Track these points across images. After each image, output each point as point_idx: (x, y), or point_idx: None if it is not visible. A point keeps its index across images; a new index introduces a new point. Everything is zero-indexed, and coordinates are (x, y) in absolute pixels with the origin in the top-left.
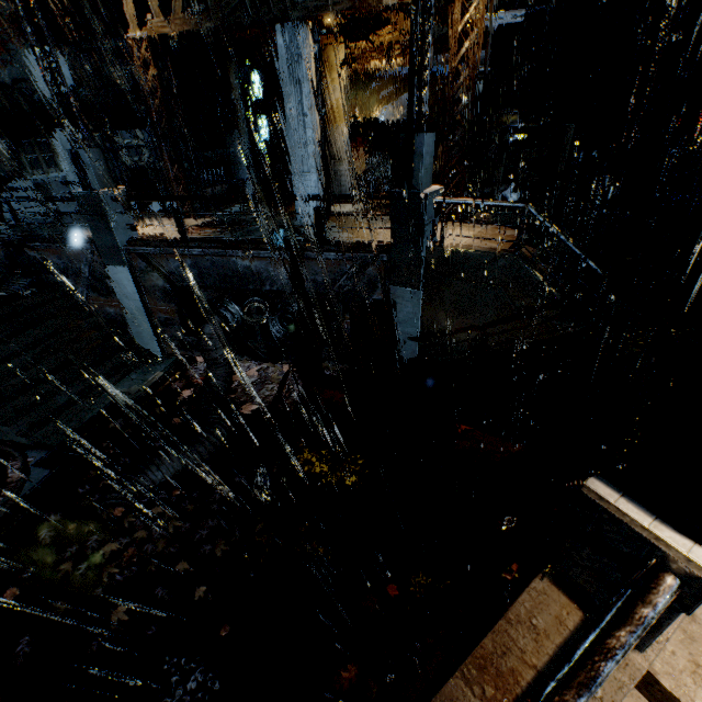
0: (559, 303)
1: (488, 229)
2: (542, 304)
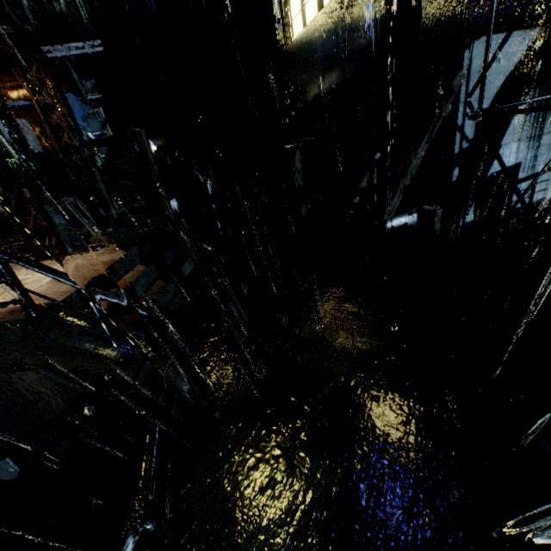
0: (122, 365)
1: (91, 258)
2: (104, 372)
